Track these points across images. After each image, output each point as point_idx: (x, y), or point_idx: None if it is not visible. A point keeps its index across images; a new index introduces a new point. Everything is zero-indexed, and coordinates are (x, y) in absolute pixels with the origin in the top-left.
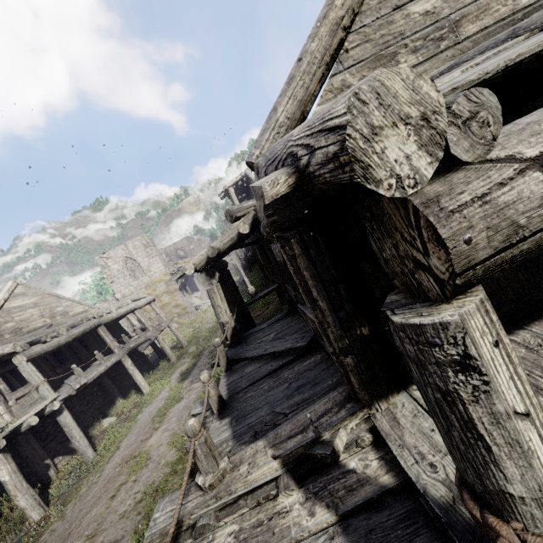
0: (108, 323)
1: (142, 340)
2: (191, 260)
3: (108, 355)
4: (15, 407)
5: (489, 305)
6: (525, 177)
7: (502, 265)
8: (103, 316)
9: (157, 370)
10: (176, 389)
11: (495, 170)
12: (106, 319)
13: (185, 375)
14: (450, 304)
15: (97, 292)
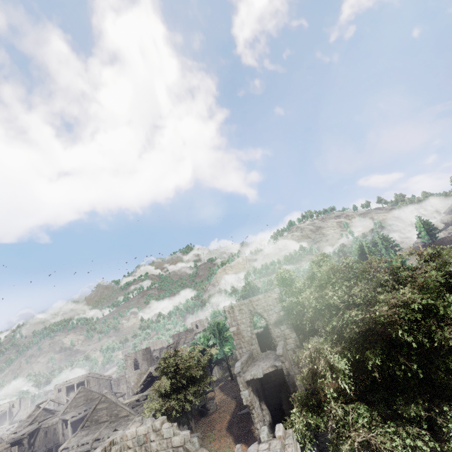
0: None
1: None
2: None
3: None
4: (62, 438)
5: None
6: None
7: None
8: None
9: None
10: None
11: None
12: None
13: None
14: None
15: None
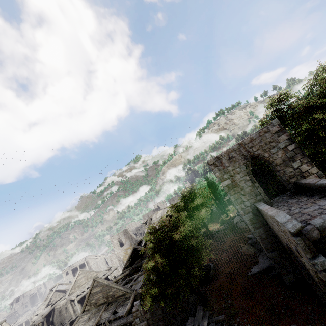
0: None
1: None
2: None
3: None
4: (73, 315)
5: None
6: None
7: None
8: None
9: None
10: None
11: None
12: None
13: None
14: None
15: None
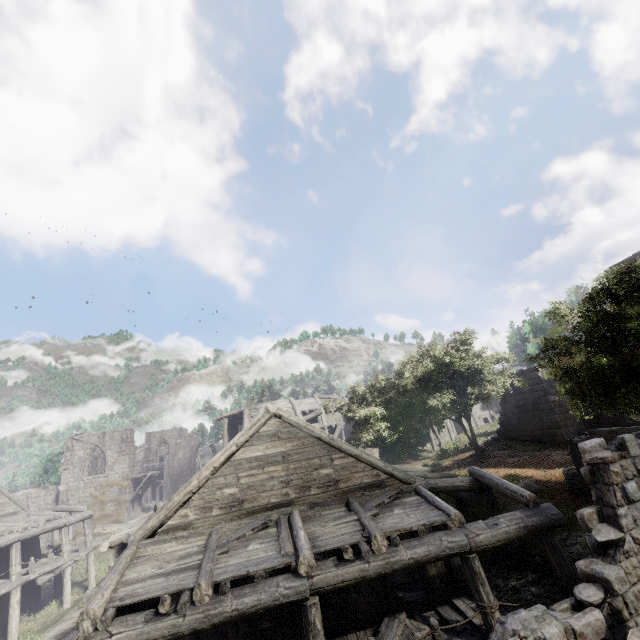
0: (27, 539)
1: (47, 569)
2: (113, 535)
3: (2, 575)
4: None
5: None
6: (106, 639)
7: None
8: (28, 529)
9: (41, 614)
10: None
11: (105, 634)
12: (28, 534)
13: (62, 636)
14: None
15: (44, 467)
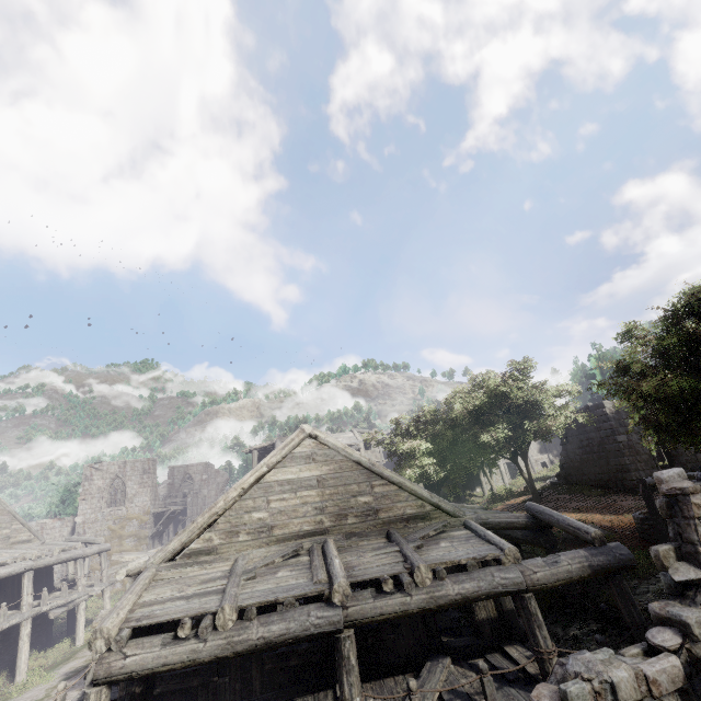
0: (40, 568)
1: (60, 602)
2: (131, 563)
3: (13, 607)
4: None
5: (100, 692)
6: (120, 660)
7: (109, 682)
8: (41, 558)
9: (52, 651)
10: (50, 691)
11: (119, 655)
12: (41, 563)
13: (73, 674)
14: (95, 688)
15: (61, 497)
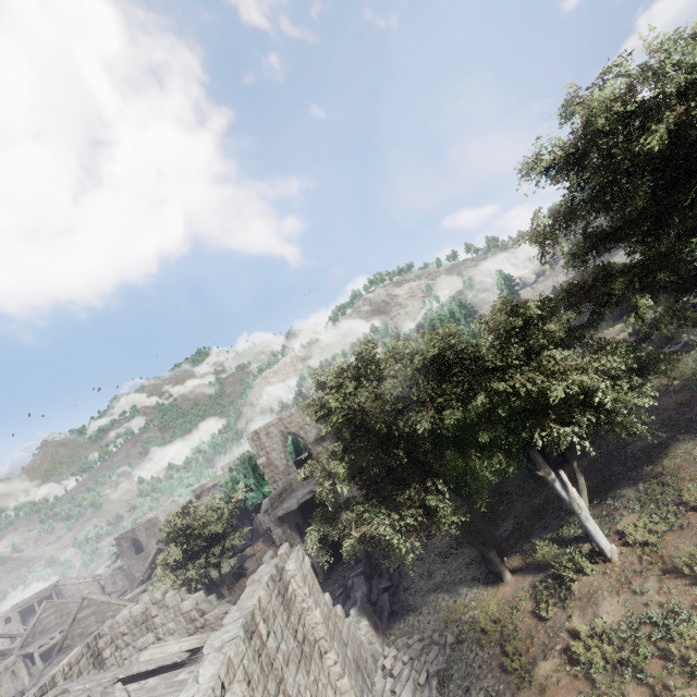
0: None
1: None
2: None
3: None
4: (29, 679)
5: None
6: None
7: None
8: None
9: None
10: None
11: None
12: None
13: None
14: None
15: None
